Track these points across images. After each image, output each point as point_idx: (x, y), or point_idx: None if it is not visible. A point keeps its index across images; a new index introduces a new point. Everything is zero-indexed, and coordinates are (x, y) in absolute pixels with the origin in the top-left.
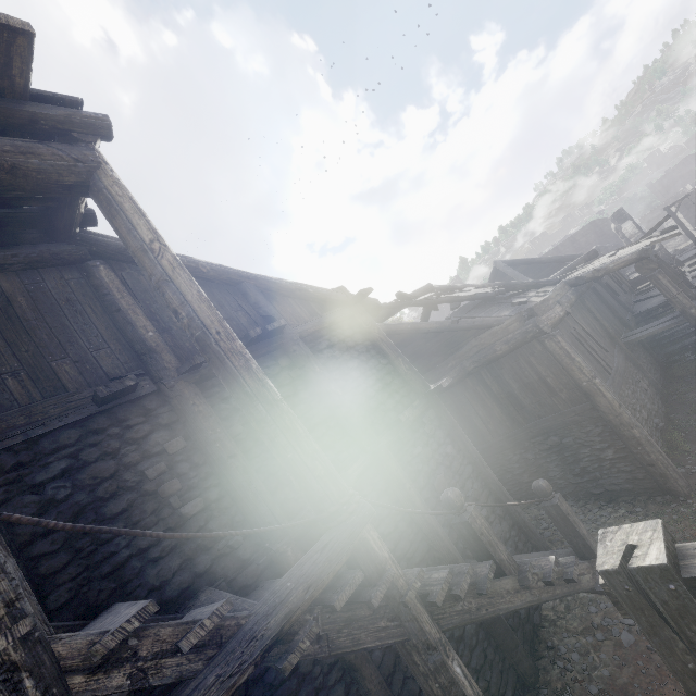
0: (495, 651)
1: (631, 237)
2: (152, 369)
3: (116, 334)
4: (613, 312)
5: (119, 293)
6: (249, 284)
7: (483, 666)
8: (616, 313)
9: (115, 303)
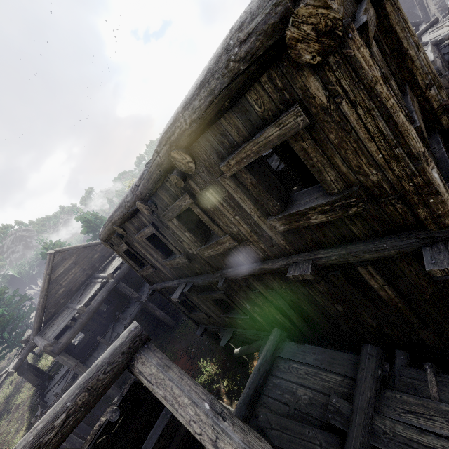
0: None
1: (436, 4)
2: None
3: None
4: (444, 61)
5: None
6: None
7: None
8: (445, 62)
9: None
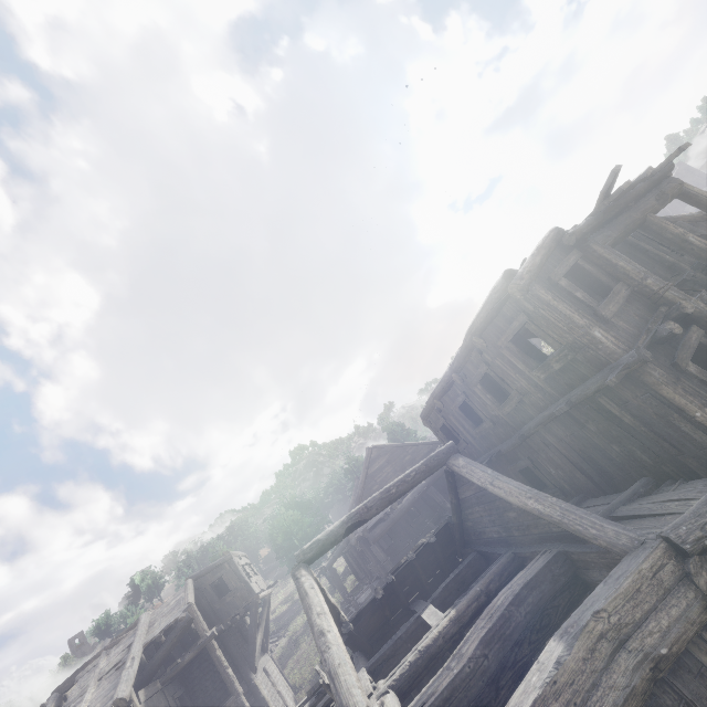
0: None
1: None
2: (679, 271)
3: (653, 261)
4: None
5: (641, 244)
6: (679, 221)
7: None
8: None
9: (644, 248)
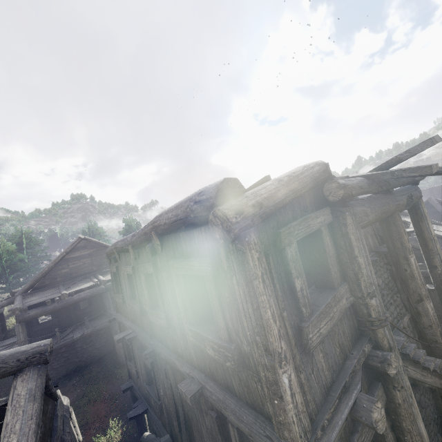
0: (436, 409)
1: None
2: None
3: None
4: None
5: None
6: None
7: (433, 412)
8: None
9: None
